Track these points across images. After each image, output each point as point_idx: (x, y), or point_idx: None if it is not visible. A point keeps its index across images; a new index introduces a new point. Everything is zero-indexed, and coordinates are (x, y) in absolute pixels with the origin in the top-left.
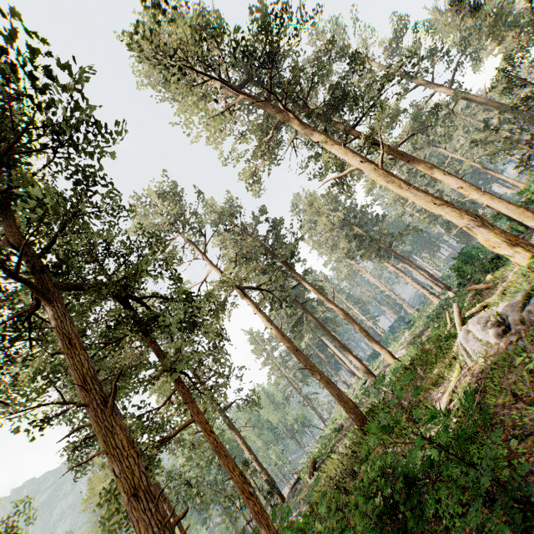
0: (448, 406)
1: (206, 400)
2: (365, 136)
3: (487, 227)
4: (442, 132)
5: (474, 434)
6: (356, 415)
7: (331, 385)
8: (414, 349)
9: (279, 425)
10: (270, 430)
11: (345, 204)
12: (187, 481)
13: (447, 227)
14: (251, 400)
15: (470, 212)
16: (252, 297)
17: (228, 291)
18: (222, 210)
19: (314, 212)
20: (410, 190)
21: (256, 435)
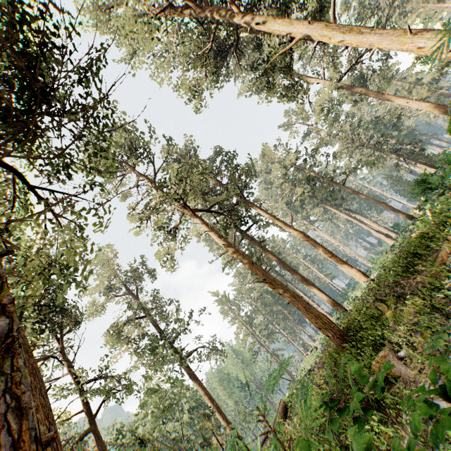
0: None
1: (63, 230)
2: (311, 5)
3: None
4: (381, 74)
5: None
6: (333, 332)
7: (297, 299)
8: (391, 258)
9: (249, 382)
10: (240, 388)
11: (295, 152)
12: (138, 439)
13: (396, 166)
14: (214, 347)
15: None
16: (209, 239)
17: (171, 201)
18: (170, 138)
19: (266, 160)
20: (373, 32)
21: (227, 394)
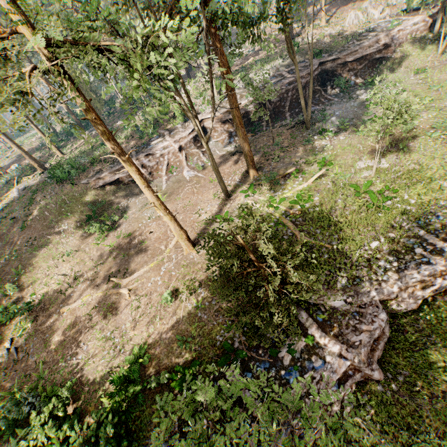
0: (1, 208)
1: None
2: None
3: (31, 159)
4: None
5: (0, 216)
6: None
7: None
8: (15, 173)
9: None
10: None
11: None
12: None
13: None
14: None
15: (27, 152)
16: None
17: None
18: None
19: None
20: (4, 136)
21: None
